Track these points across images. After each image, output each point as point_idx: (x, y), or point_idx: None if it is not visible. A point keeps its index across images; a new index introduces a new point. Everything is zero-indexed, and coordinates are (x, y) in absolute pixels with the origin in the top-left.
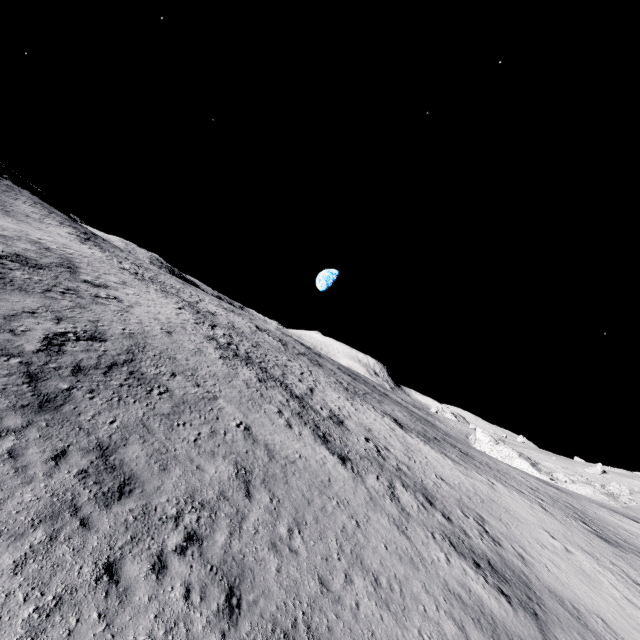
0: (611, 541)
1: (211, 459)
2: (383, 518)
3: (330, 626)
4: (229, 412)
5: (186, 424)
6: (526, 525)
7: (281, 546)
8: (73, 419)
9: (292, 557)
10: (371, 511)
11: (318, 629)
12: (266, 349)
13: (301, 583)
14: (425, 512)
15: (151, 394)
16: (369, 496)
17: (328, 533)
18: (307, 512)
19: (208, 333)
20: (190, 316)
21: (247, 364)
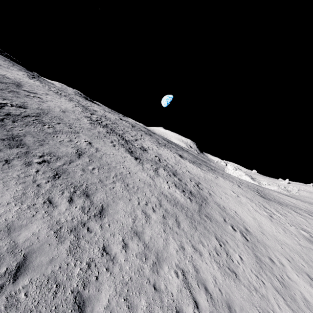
0: (266, 198)
1: (65, 147)
2: (144, 174)
3: (97, 189)
4: (83, 137)
5: (58, 137)
6: (223, 188)
7: (87, 171)
8: (2, 126)
9: (90, 173)
10: (140, 172)
11: (91, 188)
12: (120, 125)
13: (90, 179)
14: (169, 177)
15: (44, 126)
16: (142, 168)
17: (112, 172)
18: (105, 166)
19: (87, 115)
20: (80, 109)
21: (103, 127)
